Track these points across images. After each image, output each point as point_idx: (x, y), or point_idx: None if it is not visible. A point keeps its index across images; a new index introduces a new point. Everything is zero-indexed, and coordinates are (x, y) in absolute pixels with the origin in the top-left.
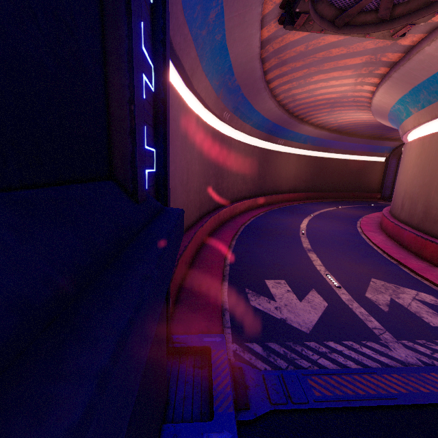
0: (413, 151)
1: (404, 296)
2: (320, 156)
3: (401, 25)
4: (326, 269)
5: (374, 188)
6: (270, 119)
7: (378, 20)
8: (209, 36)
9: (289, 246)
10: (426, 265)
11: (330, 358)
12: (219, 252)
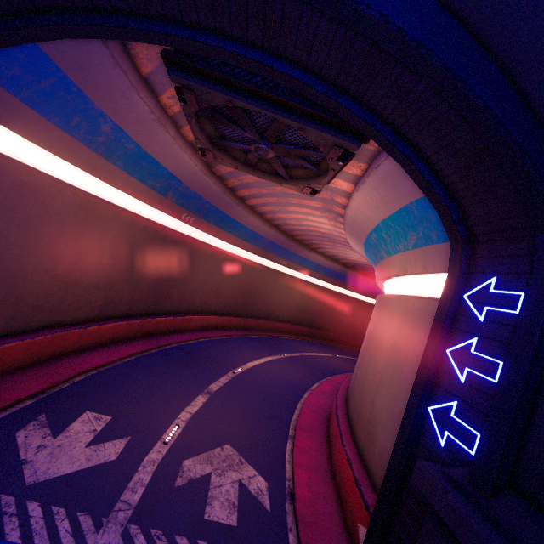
0: None
1: (231, 475)
2: (337, 290)
3: (302, 185)
4: (187, 419)
5: None
6: (263, 235)
7: (288, 175)
8: (116, 143)
9: (192, 381)
10: (319, 447)
11: (1, 521)
12: (83, 365)
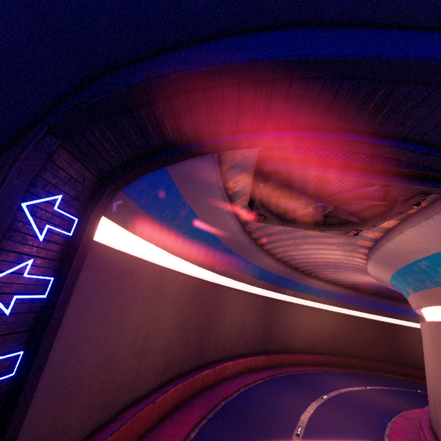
0: (426, 336)
1: None
2: (340, 311)
3: (348, 229)
4: None
5: (418, 363)
6: (273, 272)
7: (329, 222)
8: (185, 222)
9: None
10: None
11: None
12: None
